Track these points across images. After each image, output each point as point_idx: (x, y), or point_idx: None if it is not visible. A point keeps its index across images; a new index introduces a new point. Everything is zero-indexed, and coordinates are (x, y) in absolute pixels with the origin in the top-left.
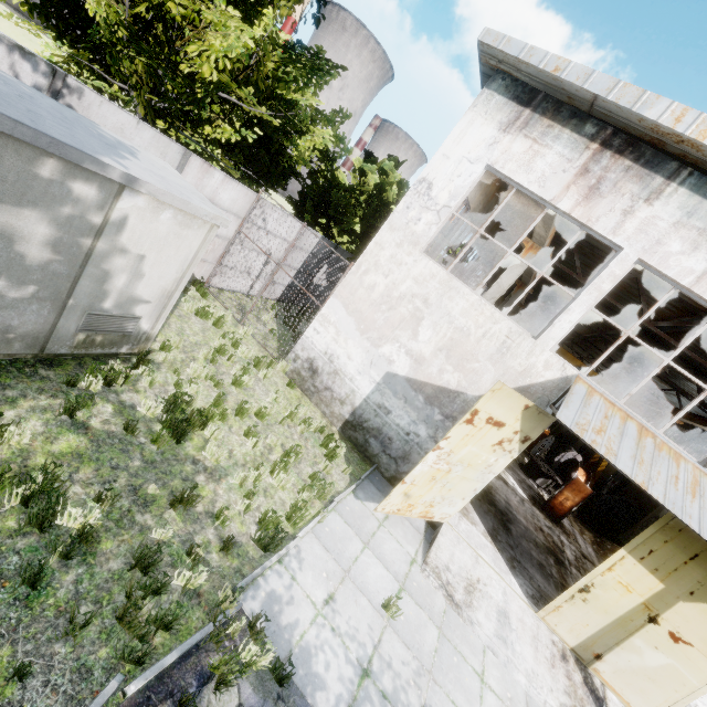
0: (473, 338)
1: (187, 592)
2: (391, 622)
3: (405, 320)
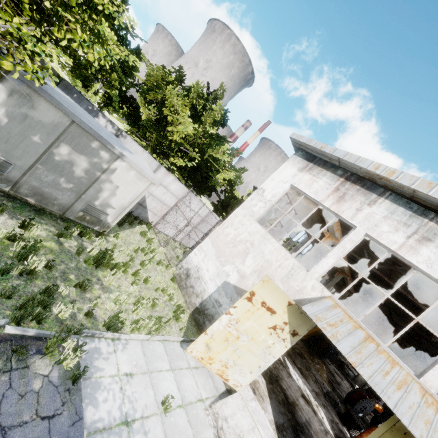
0: (273, 267)
1: (58, 318)
2: (163, 415)
3: (240, 253)
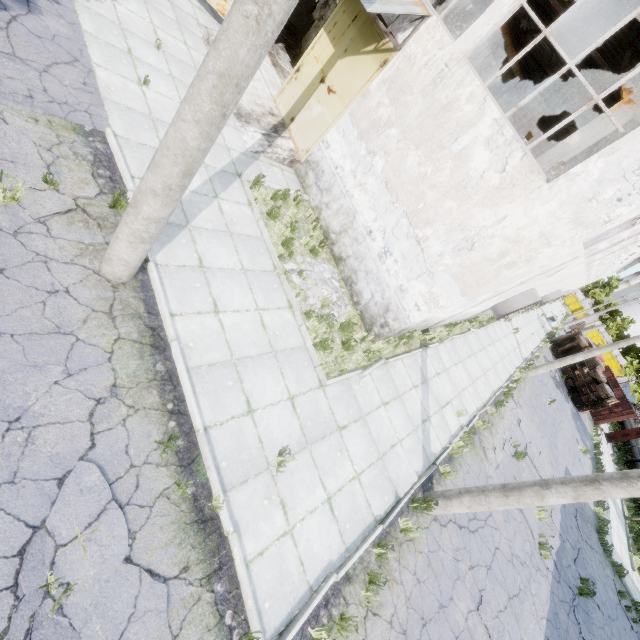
0: None
1: None
2: None
3: None
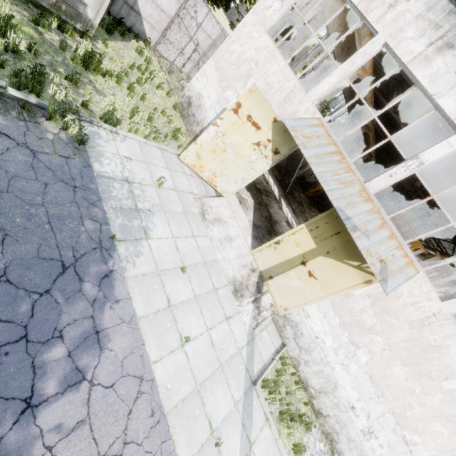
0: (273, 90)
1: (55, 100)
2: (157, 188)
3: (243, 76)
